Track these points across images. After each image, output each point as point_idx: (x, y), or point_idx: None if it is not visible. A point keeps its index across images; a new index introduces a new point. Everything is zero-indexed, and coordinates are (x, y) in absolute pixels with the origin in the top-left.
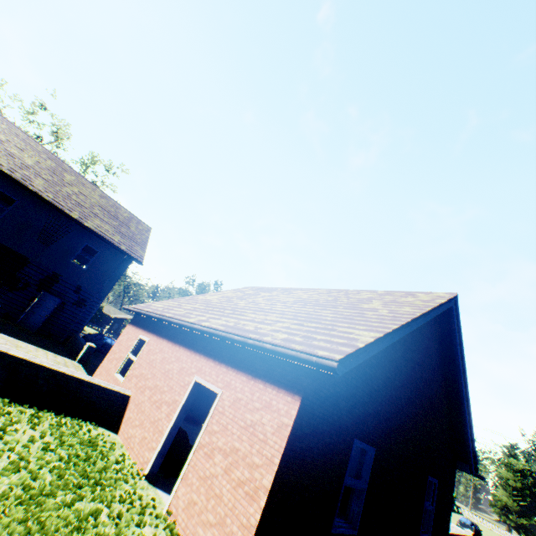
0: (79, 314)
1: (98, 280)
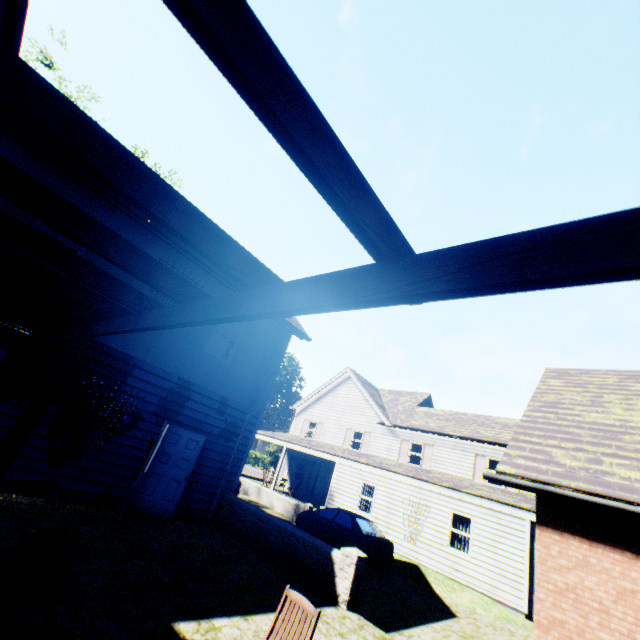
0: (228, 454)
1: (249, 381)
